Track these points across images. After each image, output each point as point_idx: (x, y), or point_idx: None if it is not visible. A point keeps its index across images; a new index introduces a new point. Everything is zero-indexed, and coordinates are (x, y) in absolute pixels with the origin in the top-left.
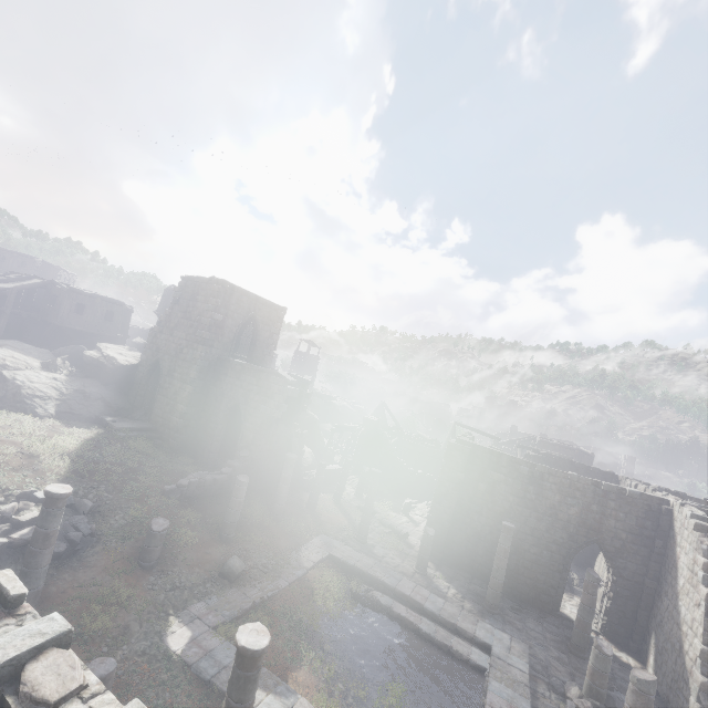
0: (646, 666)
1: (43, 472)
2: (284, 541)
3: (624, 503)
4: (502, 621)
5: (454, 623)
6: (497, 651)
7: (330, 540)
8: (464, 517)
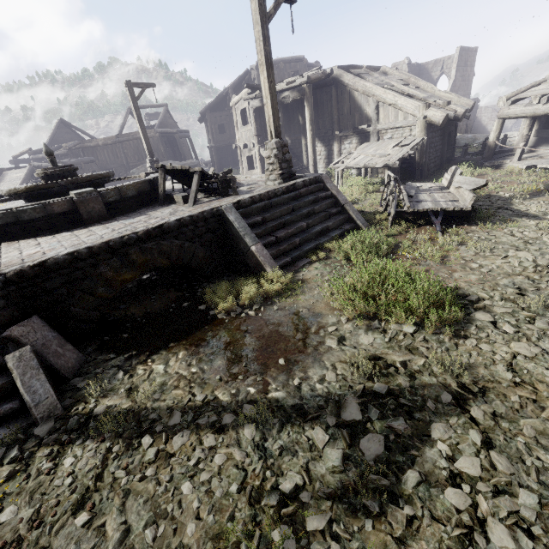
0: None
1: None
2: None
3: None
4: None
5: None
6: None
7: None
8: None
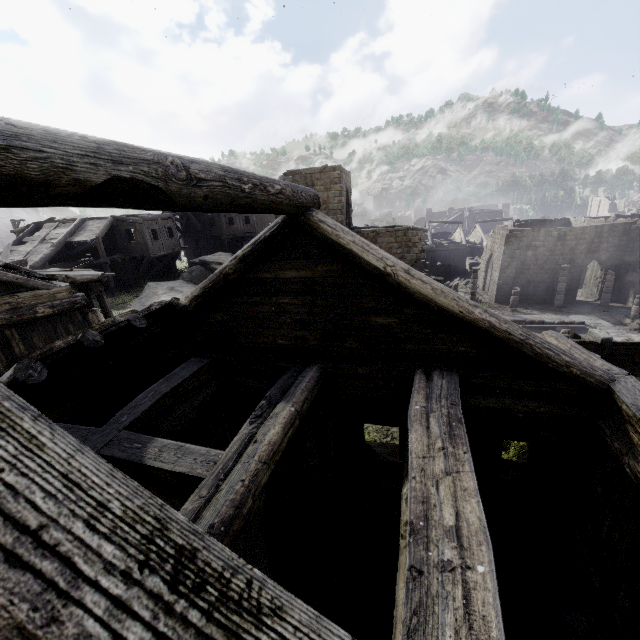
0: (626, 304)
1: None
2: None
3: (612, 232)
4: (567, 313)
5: (563, 321)
6: (589, 322)
7: None
8: (519, 275)
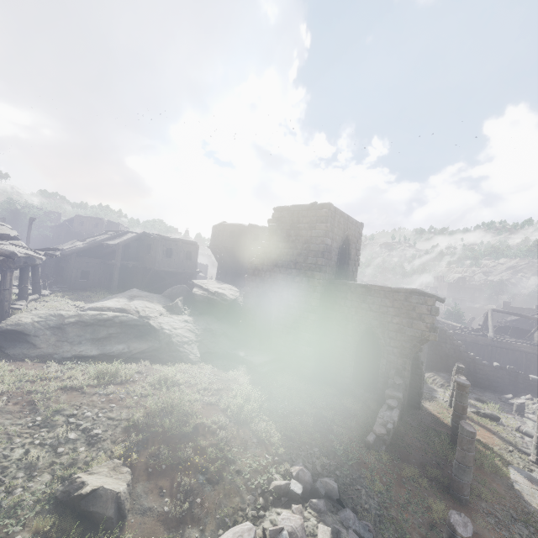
0: None
1: (264, 445)
2: (496, 485)
3: None
4: None
5: None
6: None
7: (530, 474)
8: None
